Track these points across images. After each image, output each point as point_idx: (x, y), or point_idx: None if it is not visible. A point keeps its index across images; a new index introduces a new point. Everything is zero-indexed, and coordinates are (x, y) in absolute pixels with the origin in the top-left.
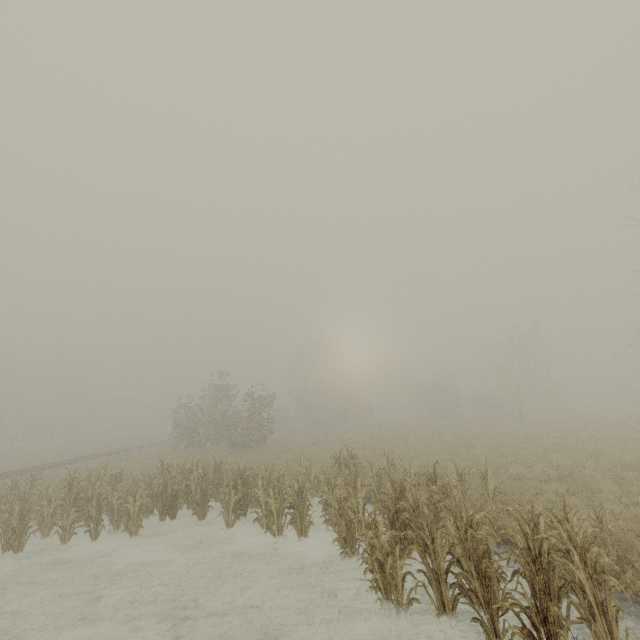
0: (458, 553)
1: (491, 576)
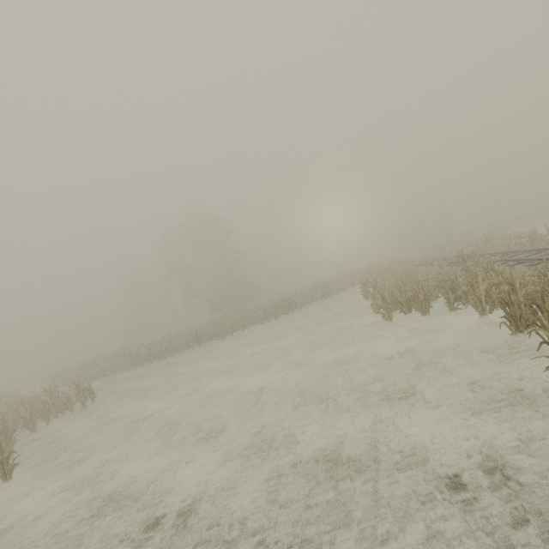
0: None
1: None
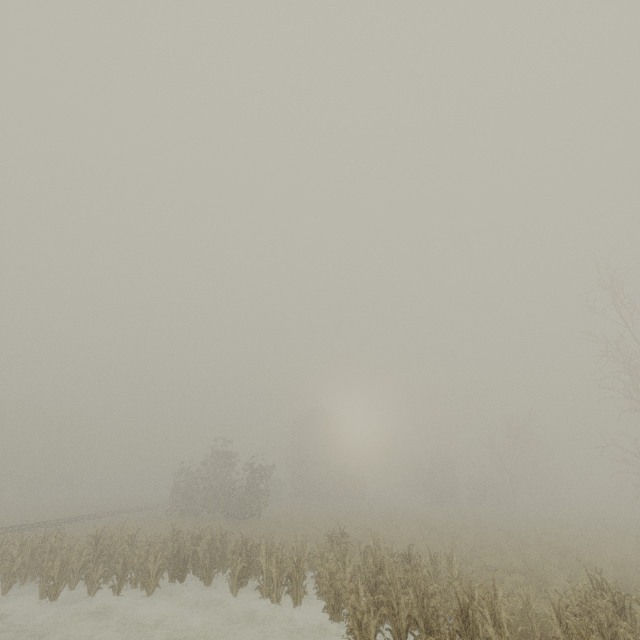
0: (415, 615)
1: (434, 630)
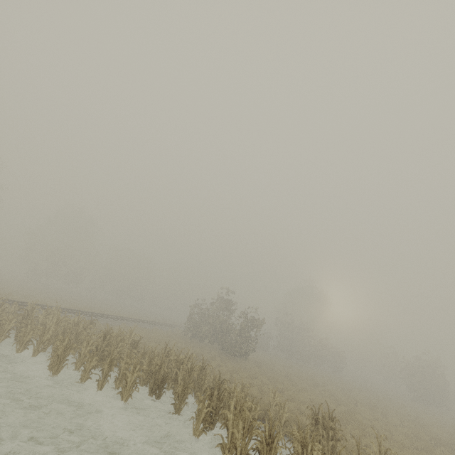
0: None
1: None
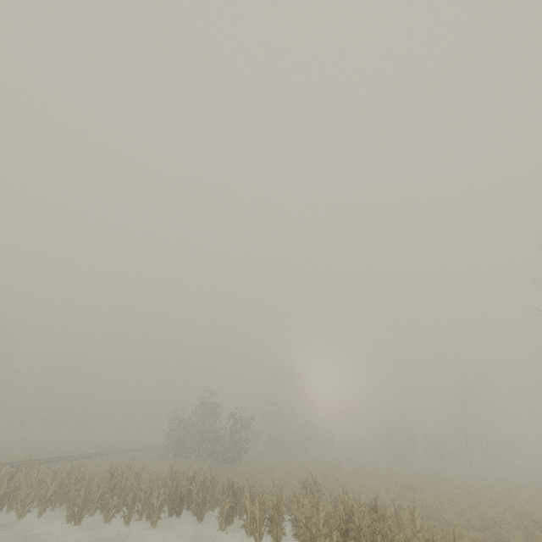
0: None
1: None
